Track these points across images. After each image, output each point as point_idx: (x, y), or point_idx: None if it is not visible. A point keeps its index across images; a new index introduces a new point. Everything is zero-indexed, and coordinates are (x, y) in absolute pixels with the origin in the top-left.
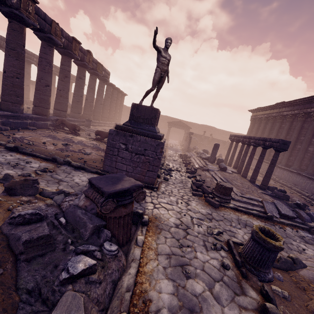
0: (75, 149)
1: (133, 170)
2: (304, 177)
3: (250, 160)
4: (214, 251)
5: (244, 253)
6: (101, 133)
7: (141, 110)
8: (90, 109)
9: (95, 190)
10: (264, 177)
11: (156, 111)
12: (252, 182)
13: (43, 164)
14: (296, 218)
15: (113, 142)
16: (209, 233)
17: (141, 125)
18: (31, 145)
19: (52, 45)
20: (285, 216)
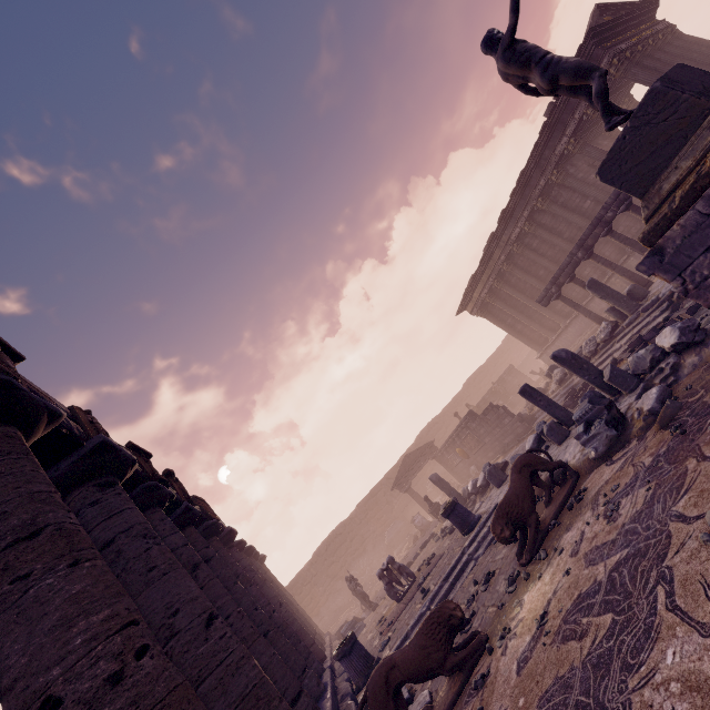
0: None
1: None
2: None
3: None
4: None
5: None
6: (511, 507)
7: (682, 80)
8: (289, 636)
9: None
10: None
11: (685, 65)
12: None
13: None
14: None
15: None
16: None
17: None
18: None
19: (111, 477)
20: None
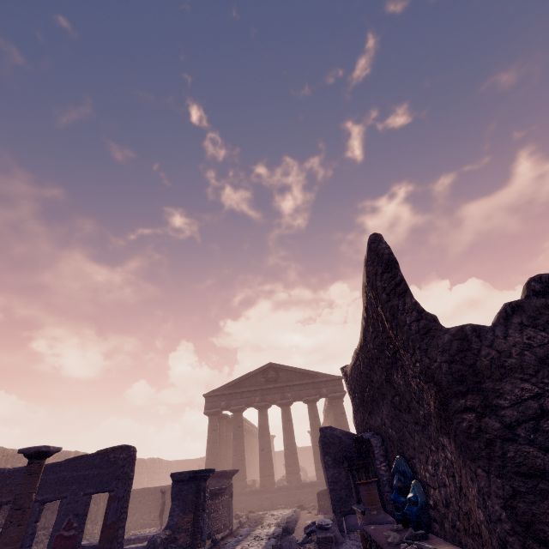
0: None
1: None
2: None
3: None
4: None
5: None
6: None
7: None
8: None
9: None
10: None
11: None
12: None
13: None
14: None
15: None
16: None
17: None
18: None
19: None
20: None
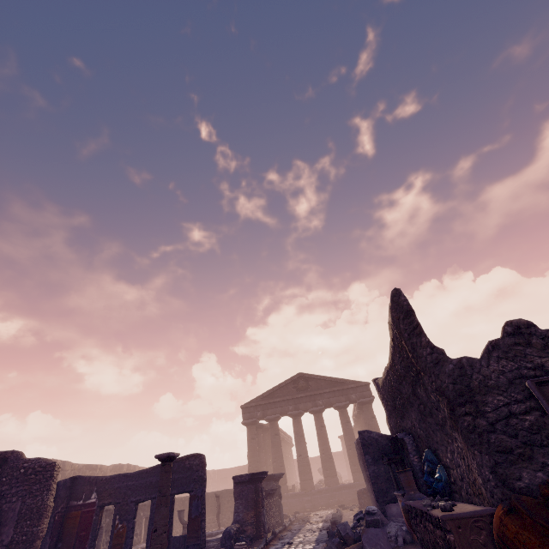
0: None
1: None
2: None
3: None
4: None
5: None
6: None
7: None
8: None
9: None
10: None
11: None
12: None
13: None
14: None
15: None
16: None
17: None
18: None
19: None
20: None
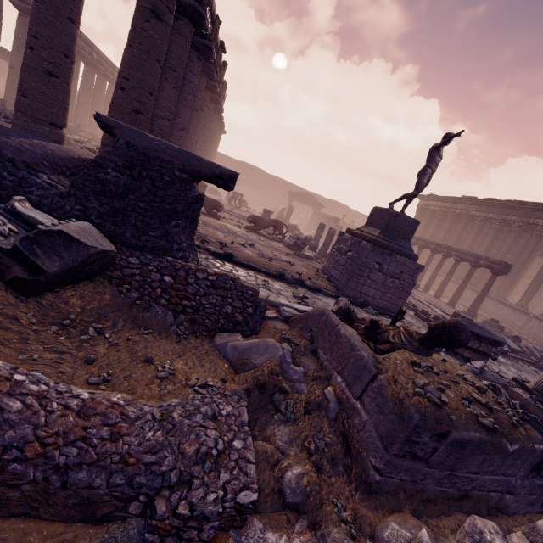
0: (271, 255)
1: (381, 296)
2: (494, 301)
3: (449, 278)
4: (514, 389)
5: (540, 389)
6: (260, 220)
7: (399, 220)
8: None
9: (472, 338)
10: (474, 303)
11: (417, 224)
12: (452, 306)
13: (280, 284)
14: (522, 352)
15: (365, 260)
16: (493, 371)
17: (396, 240)
18: (228, 248)
19: (203, 58)
20: (513, 350)
